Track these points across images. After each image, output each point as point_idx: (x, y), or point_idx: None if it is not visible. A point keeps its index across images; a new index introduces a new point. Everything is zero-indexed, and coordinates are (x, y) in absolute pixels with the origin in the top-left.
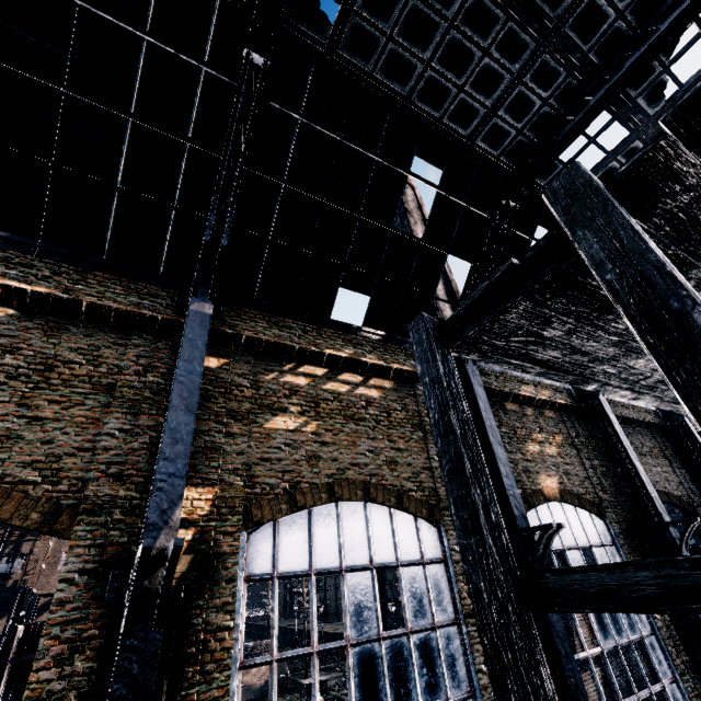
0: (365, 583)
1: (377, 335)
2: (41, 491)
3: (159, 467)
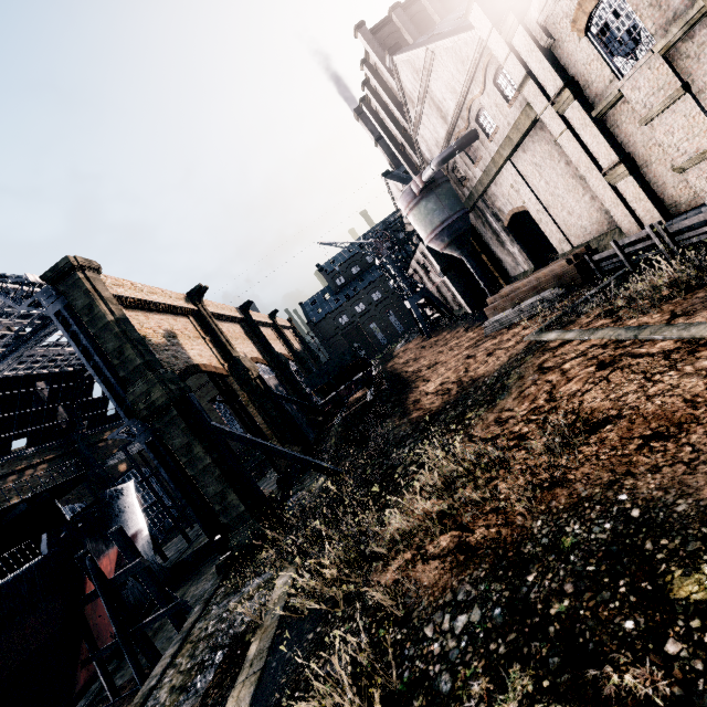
0: None
1: (34, 449)
2: None
3: None
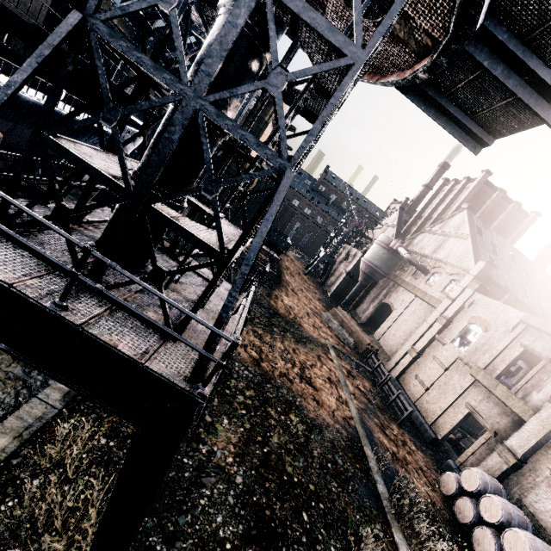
0: None
1: None
2: None
3: None
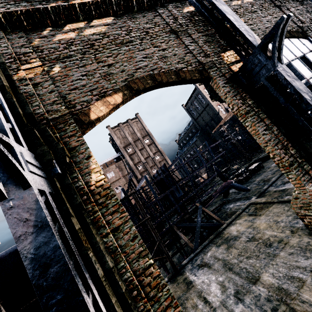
0: (298, 63)
1: None
2: (189, 69)
3: (235, 24)
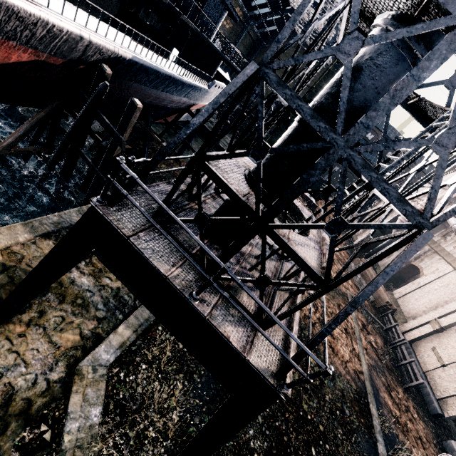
0: None
1: None
2: None
3: None
